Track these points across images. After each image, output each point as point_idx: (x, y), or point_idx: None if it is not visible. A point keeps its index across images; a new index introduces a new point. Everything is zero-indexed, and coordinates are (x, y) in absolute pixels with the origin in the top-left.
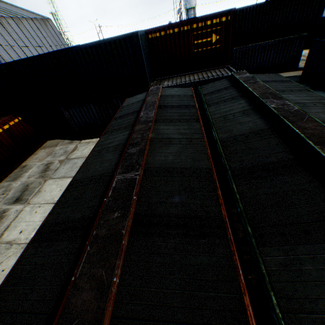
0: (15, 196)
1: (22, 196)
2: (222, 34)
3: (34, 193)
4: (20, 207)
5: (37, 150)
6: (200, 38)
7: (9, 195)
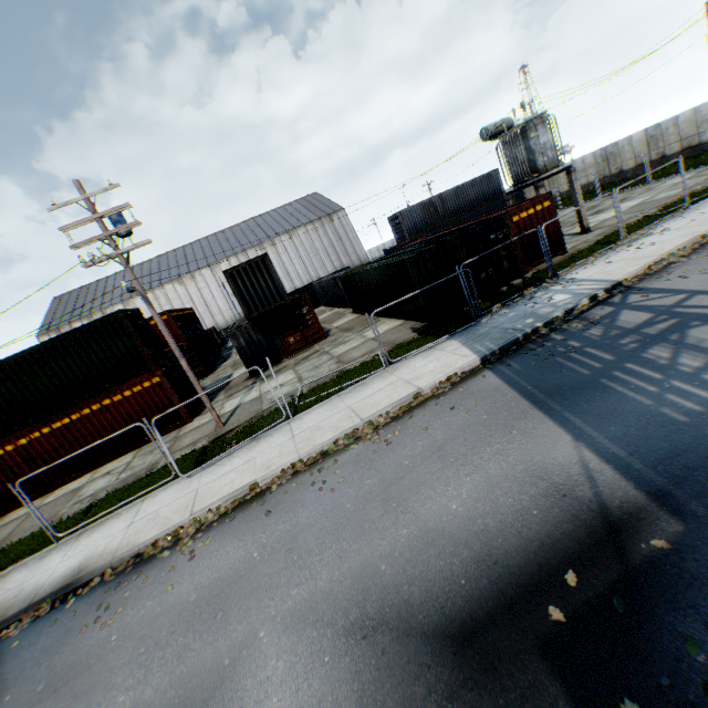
0: None
1: None
2: None
3: None
4: None
5: None
6: None
7: None
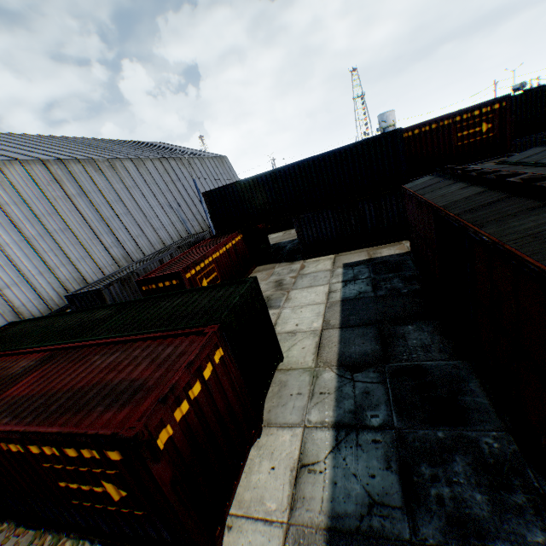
0: None
1: (268, 304)
2: (494, 121)
3: (283, 300)
4: (275, 311)
5: (250, 274)
6: (465, 130)
7: None
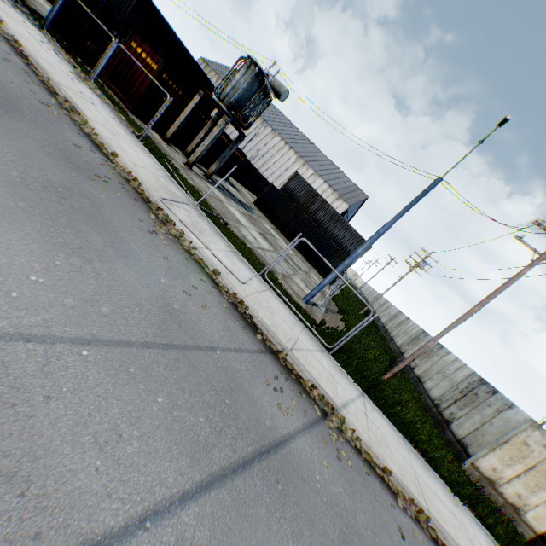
0: None
1: None
2: None
3: None
4: None
5: None
6: None
7: None
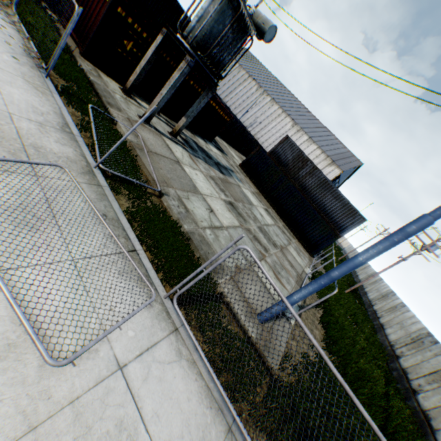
0: None
1: None
2: None
3: None
4: None
5: None
6: None
7: None
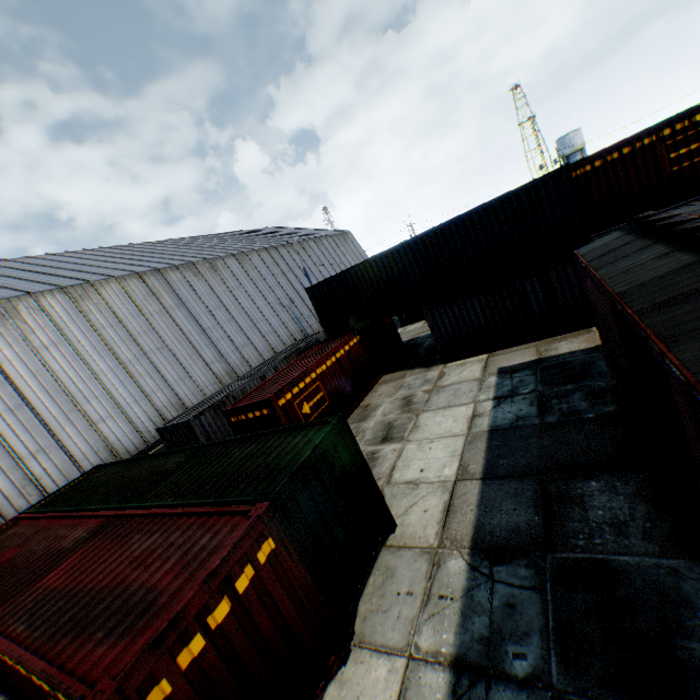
0: (377, 436)
1: (389, 435)
2: None
3: (408, 429)
4: (396, 446)
5: (374, 387)
6: (681, 146)
7: (366, 436)
